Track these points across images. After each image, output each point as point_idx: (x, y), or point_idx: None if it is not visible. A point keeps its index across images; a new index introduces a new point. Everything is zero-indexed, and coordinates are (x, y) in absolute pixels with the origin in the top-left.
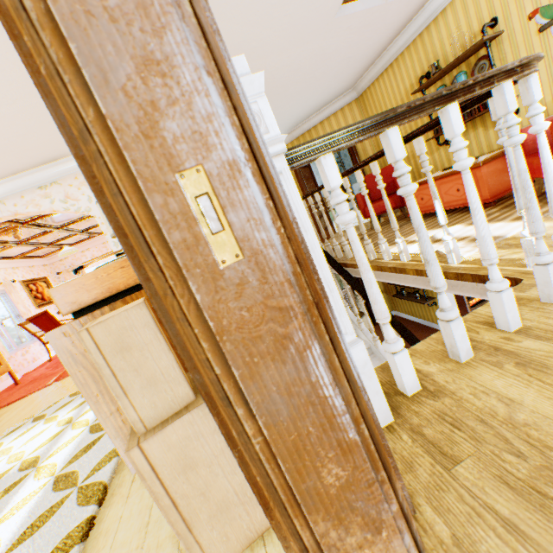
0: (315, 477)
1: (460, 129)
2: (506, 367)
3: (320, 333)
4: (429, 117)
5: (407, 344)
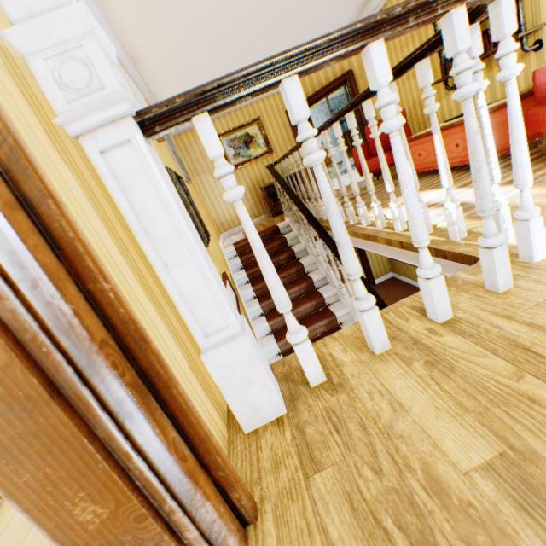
0: (67, 515)
1: (387, 77)
2: (414, 365)
3: (59, 364)
4: (439, 54)
5: None
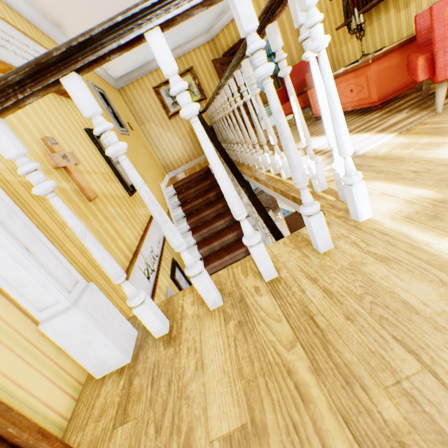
0: None
1: (171, 66)
2: (230, 325)
3: None
4: None
5: None
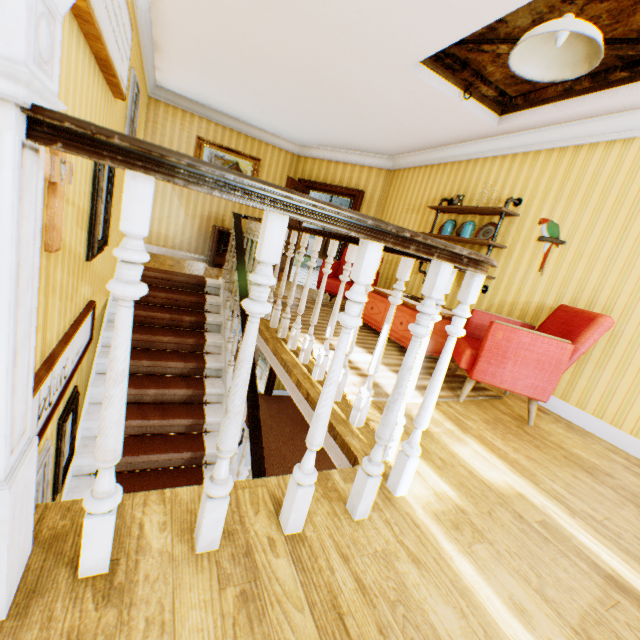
0: None
1: (369, 279)
2: (228, 593)
3: None
4: None
5: (280, 432)
